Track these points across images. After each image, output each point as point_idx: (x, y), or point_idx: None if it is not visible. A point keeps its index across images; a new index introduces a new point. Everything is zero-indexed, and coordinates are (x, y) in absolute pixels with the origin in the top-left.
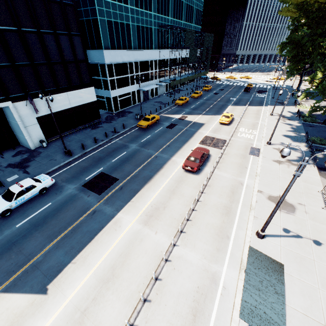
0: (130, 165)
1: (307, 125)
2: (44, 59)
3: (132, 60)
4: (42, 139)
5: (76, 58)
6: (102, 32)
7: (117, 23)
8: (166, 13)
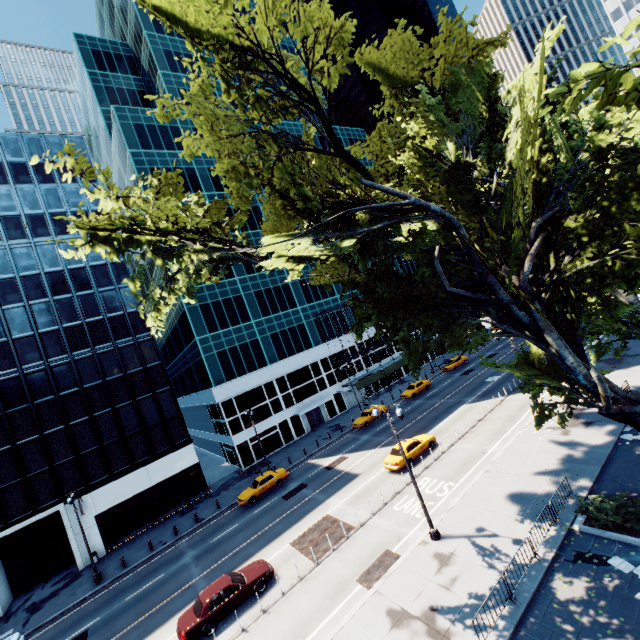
0: (134, 611)
1: (639, 434)
2: (117, 436)
3: (268, 380)
4: (100, 548)
5: (163, 417)
6: (211, 368)
7: (235, 348)
8: (328, 294)
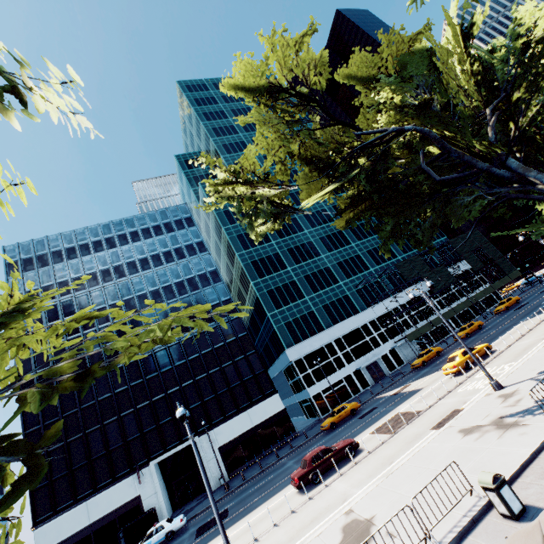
0: (257, 493)
1: None
2: (225, 387)
3: (327, 341)
4: (224, 474)
5: (254, 372)
6: (281, 335)
7: (297, 319)
8: (363, 269)
